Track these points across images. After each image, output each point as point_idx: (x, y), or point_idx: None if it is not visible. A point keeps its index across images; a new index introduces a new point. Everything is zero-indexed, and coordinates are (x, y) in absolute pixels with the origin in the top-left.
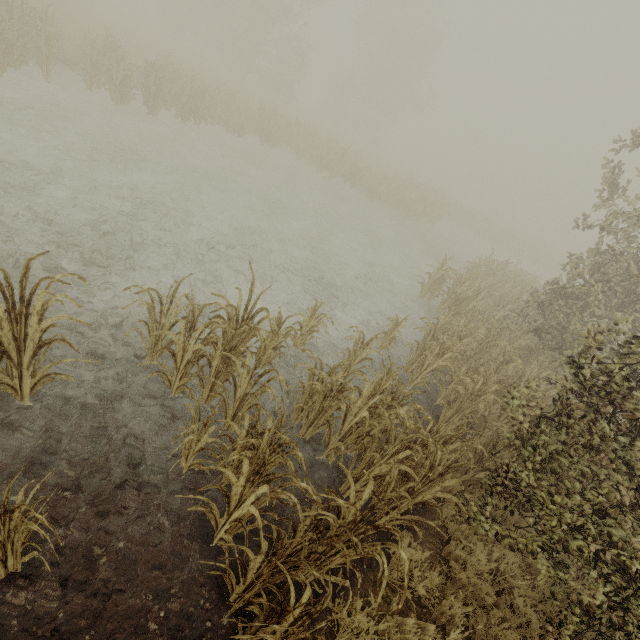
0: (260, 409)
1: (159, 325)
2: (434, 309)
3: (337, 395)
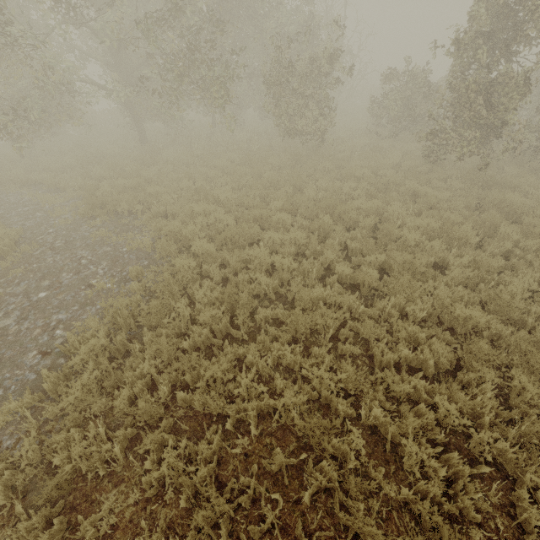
0: None
1: None
2: None
3: None
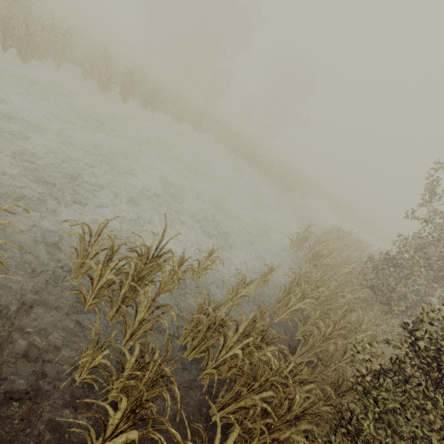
0: (150, 342)
1: (86, 252)
2: (298, 259)
3: (218, 328)
